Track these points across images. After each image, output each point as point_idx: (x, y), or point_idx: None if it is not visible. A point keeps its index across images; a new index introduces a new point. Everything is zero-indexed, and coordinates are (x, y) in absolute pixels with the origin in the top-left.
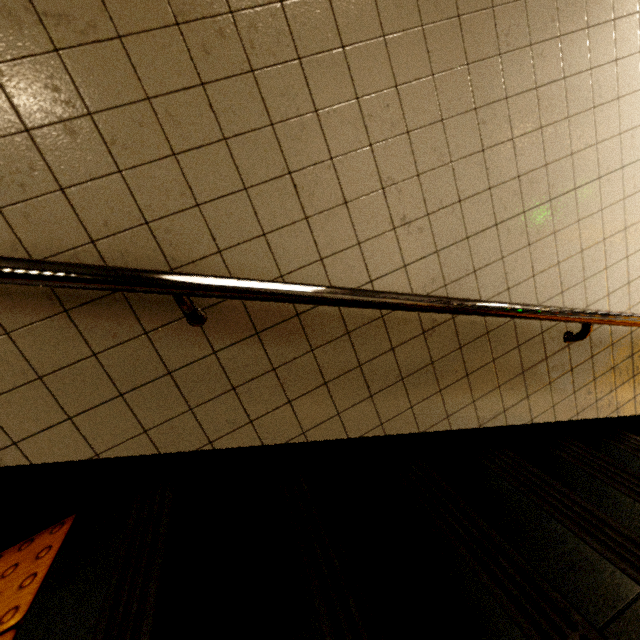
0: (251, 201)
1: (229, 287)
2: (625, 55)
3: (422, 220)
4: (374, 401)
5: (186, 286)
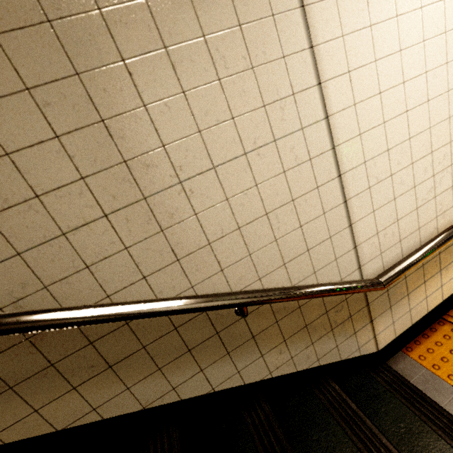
0: None
1: None
2: (252, 19)
3: None
4: None
5: None
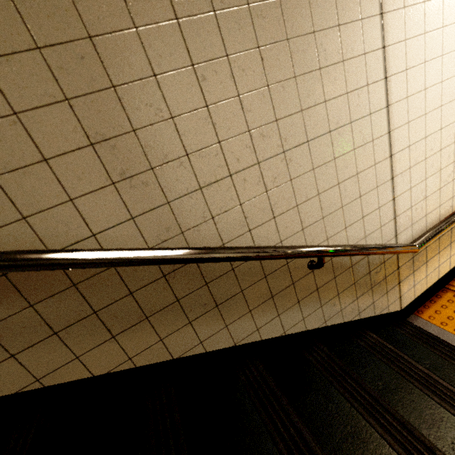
0: None
1: None
2: (347, 21)
3: (146, 174)
4: (118, 340)
5: None
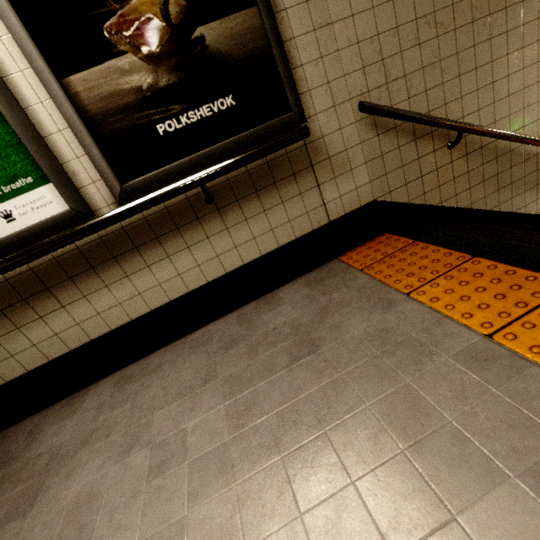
0: (477, 95)
1: (479, 128)
2: None
3: (535, 104)
4: (498, 193)
5: (468, 127)
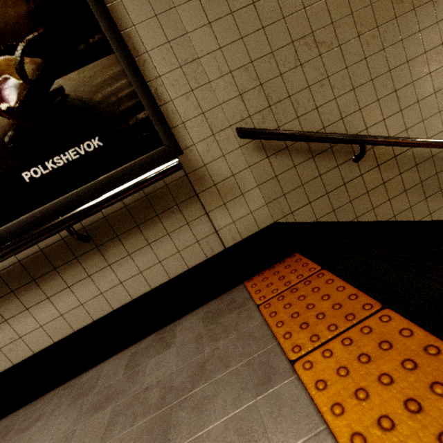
0: (379, 105)
1: (384, 139)
2: None
3: None
4: (427, 201)
5: (370, 139)
